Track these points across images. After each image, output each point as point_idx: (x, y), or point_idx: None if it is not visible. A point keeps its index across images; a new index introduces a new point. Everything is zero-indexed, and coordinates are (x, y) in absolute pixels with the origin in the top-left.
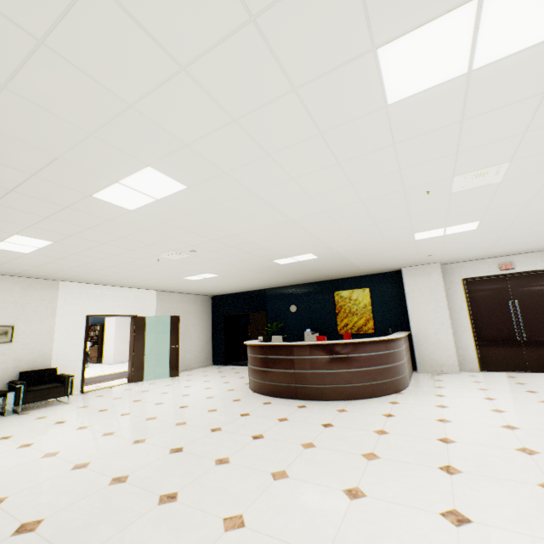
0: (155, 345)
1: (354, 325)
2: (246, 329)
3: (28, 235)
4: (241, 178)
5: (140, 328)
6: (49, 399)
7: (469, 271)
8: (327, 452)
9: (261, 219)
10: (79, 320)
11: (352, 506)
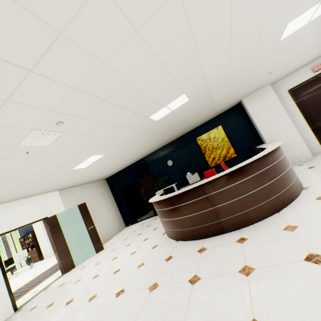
0: (74, 233)
1: (220, 156)
2: (139, 192)
3: None
4: None
5: (54, 226)
6: None
7: (291, 83)
8: None
9: None
10: None
11: None
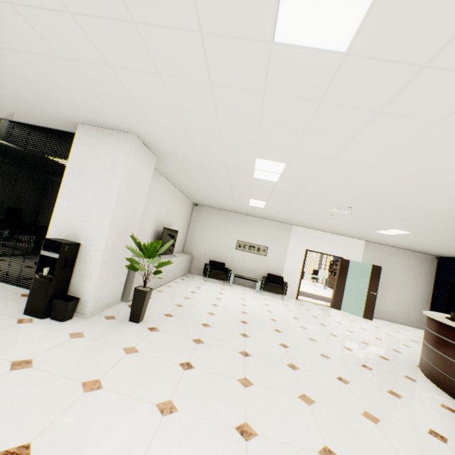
0: (356, 286)
1: None
2: None
3: (253, 198)
4: (310, 150)
5: (343, 268)
6: (279, 294)
7: None
8: (375, 434)
9: (375, 177)
10: (300, 251)
11: (310, 452)
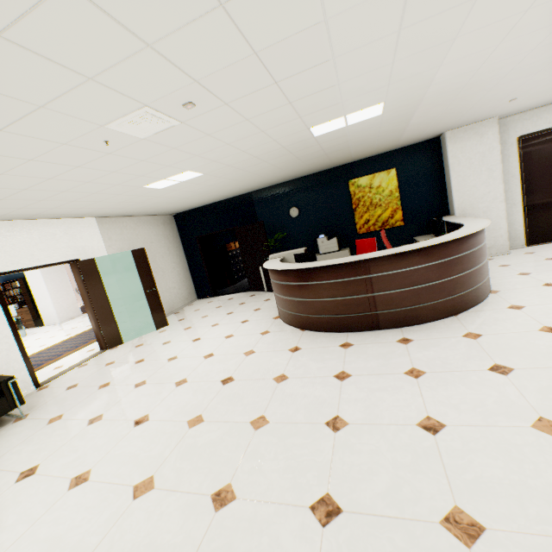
0: (121, 294)
1: (378, 220)
2: (225, 249)
3: None
4: None
5: (92, 277)
6: None
7: (528, 125)
8: None
9: None
10: None
11: None
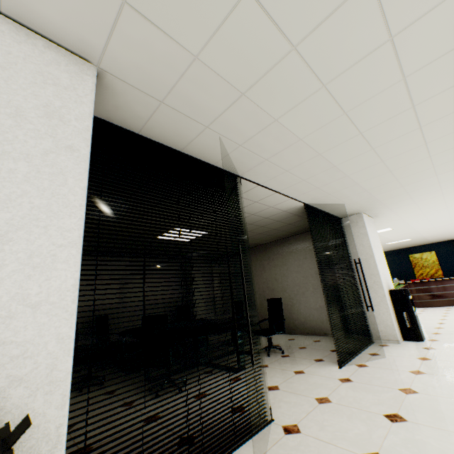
0: None
1: (427, 274)
2: None
3: None
4: (413, 225)
5: None
6: None
7: None
8: None
9: (404, 232)
10: None
11: None
